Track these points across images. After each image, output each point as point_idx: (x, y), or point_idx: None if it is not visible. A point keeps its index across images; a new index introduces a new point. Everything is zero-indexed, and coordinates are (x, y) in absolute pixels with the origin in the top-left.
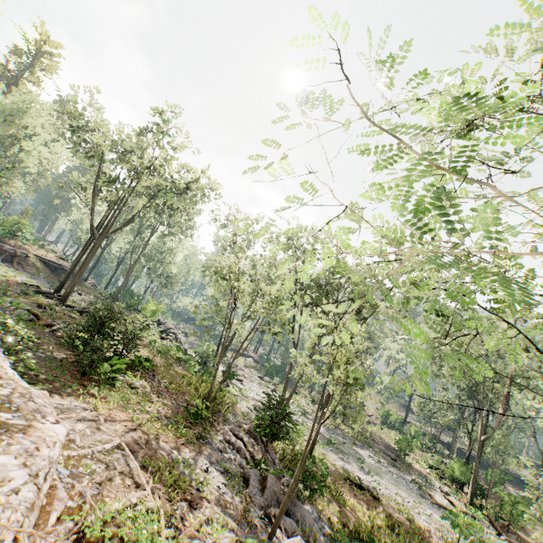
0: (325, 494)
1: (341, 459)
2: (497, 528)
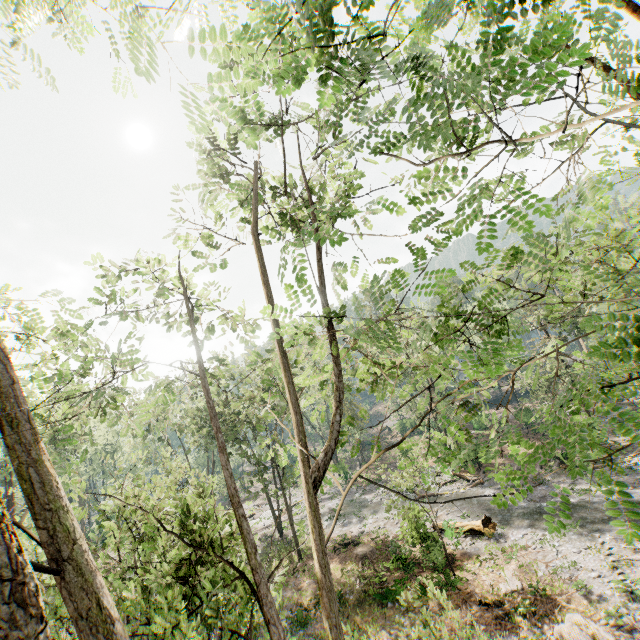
0: (307, 581)
1: (341, 525)
2: (465, 478)
